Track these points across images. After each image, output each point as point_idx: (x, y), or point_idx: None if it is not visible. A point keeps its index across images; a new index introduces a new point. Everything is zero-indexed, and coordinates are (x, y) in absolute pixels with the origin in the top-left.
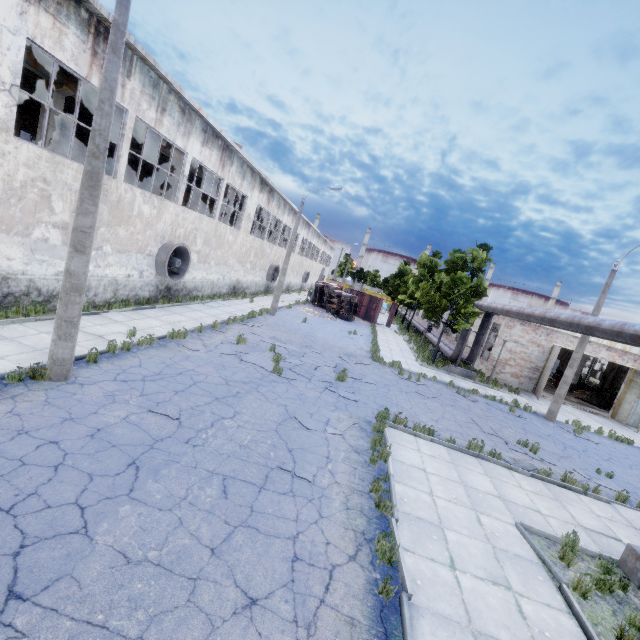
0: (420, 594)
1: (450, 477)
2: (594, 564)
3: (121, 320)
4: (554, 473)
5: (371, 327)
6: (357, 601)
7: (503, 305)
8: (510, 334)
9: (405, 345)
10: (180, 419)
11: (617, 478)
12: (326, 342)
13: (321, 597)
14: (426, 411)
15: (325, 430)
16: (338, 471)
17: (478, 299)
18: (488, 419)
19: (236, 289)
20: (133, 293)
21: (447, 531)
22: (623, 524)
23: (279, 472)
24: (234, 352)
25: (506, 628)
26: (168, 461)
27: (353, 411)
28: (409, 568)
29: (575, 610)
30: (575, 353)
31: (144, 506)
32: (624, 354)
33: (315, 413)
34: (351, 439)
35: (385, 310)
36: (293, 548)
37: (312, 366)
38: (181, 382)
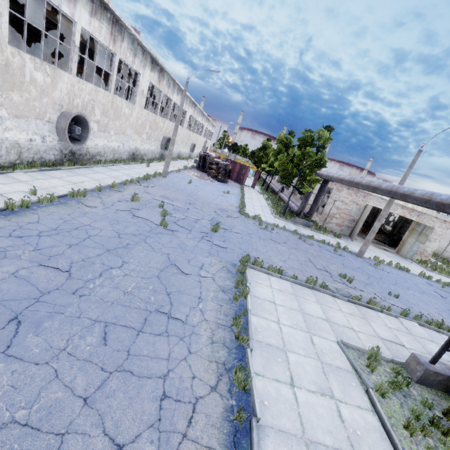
0: (267, 414)
1: (292, 307)
2: (388, 367)
3: (25, 180)
4: (362, 297)
5: (240, 188)
6: (215, 430)
7: (338, 175)
8: (339, 196)
9: (264, 202)
10: (70, 271)
11: (400, 297)
12: (205, 200)
13: (184, 432)
14: (277, 254)
15: (199, 274)
16: (207, 309)
17: (319, 169)
18: (320, 258)
19: (135, 155)
20: (38, 156)
21: (289, 353)
22: (405, 332)
23: (157, 315)
24: (128, 209)
25: (330, 433)
26: (52, 313)
27: (223, 256)
28: (259, 391)
29: (377, 409)
30: (383, 211)
31: (19, 362)
32: (412, 211)
33: (192, 259)
34: (219, 280)
35: (251, 175)
36: (163, 387)
37: (193, 220)
38: (76, 236)
